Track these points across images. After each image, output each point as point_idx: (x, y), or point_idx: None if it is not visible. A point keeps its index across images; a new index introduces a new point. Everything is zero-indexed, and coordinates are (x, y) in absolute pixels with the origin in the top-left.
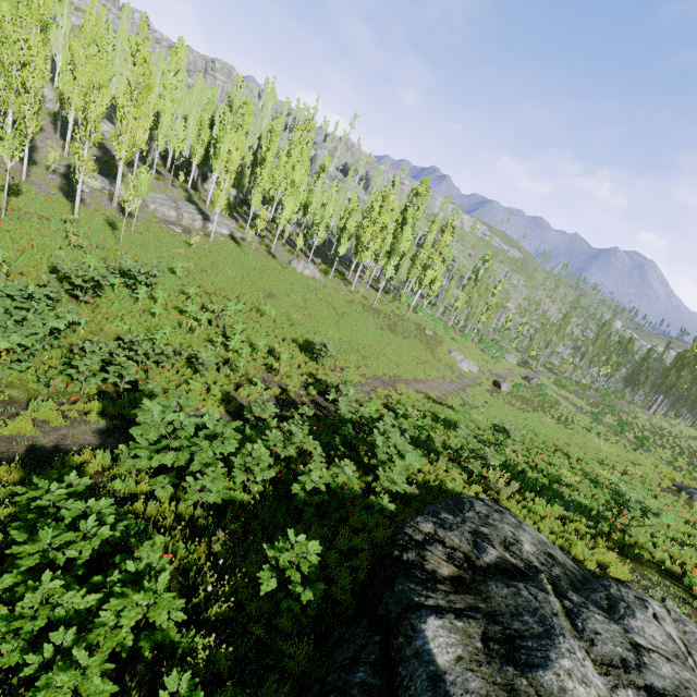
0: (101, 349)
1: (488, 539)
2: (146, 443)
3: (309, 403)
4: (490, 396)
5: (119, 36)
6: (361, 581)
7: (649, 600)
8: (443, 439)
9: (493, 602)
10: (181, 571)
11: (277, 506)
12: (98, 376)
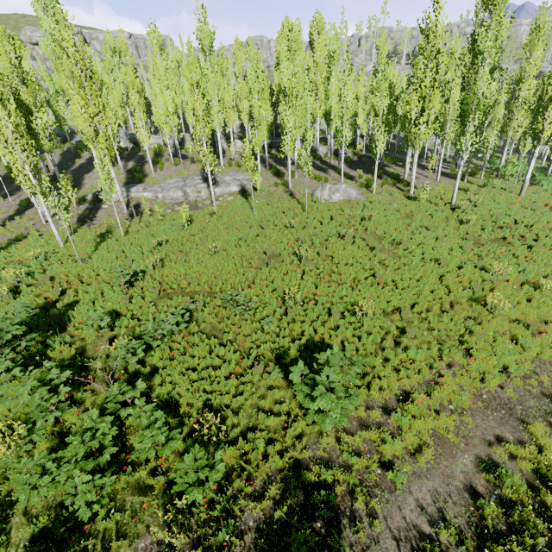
0: None
1: None
2: None
3: None
4: None
5: None
6: None
7: None
8: None
9: None
10: None
11: None
12: None
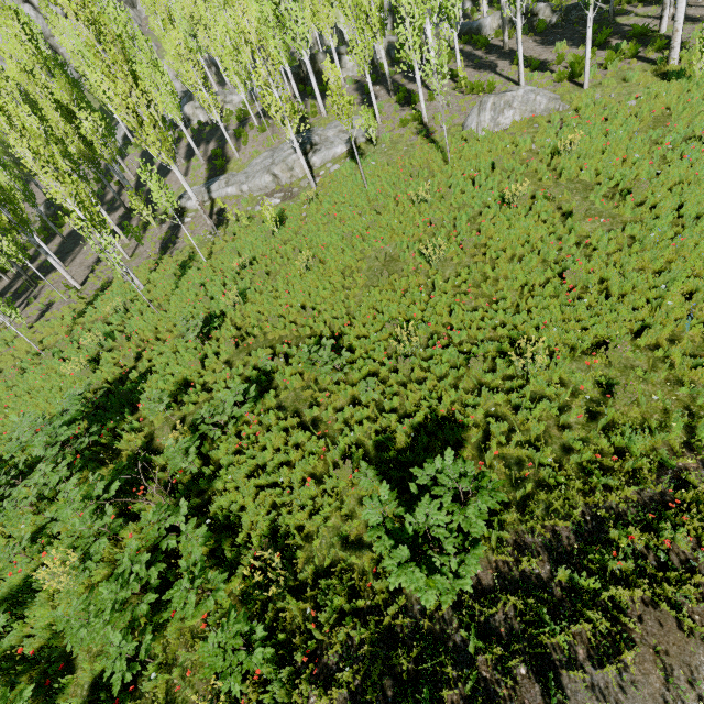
0: None
1: None
2: None
3: None
4: None
5: None
6: None
7: None
8: None
9: None
10: None
11: None
12: None
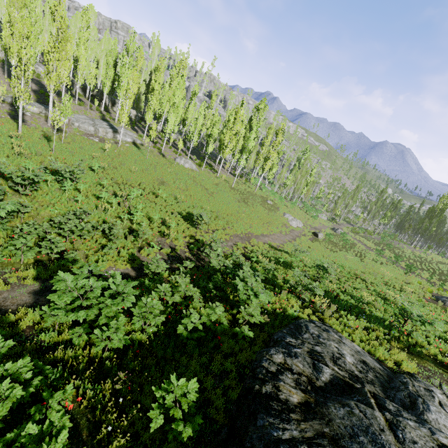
0: (37, 228)
1: (321, 357)
2: (64, 304)
3: (191, 257)
4: (311, 243)
5: (46, 4)
6: (230, 398)
7: (434, 390)
8: (283, 276)
9: (335, 425)
10: (90, 408)
11: (167, 342)
12: (32, 250)
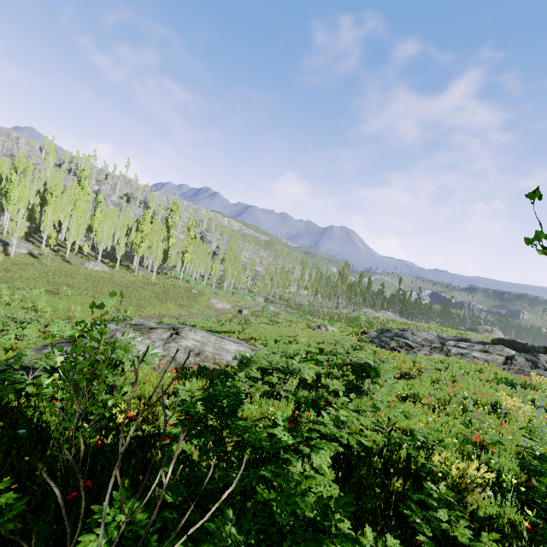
0: None
1: None
2: None
3: None
4: (234, 317)
5: None
6: None
7: None
8: None
9: None
10: None
11: None
12: None
